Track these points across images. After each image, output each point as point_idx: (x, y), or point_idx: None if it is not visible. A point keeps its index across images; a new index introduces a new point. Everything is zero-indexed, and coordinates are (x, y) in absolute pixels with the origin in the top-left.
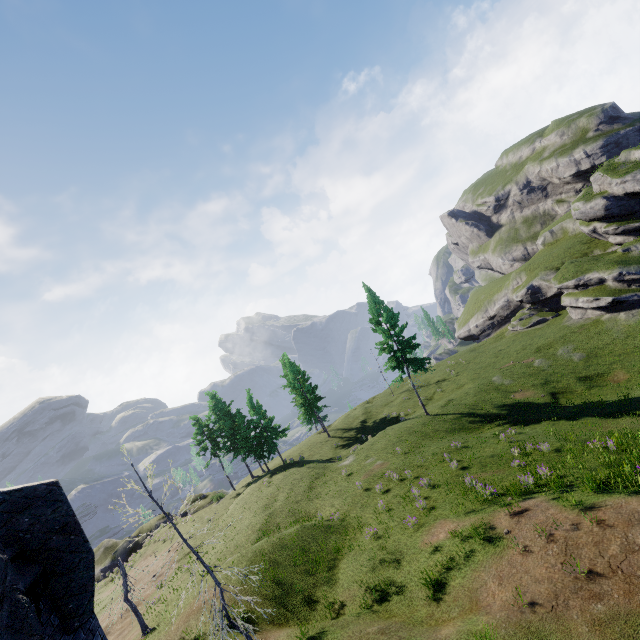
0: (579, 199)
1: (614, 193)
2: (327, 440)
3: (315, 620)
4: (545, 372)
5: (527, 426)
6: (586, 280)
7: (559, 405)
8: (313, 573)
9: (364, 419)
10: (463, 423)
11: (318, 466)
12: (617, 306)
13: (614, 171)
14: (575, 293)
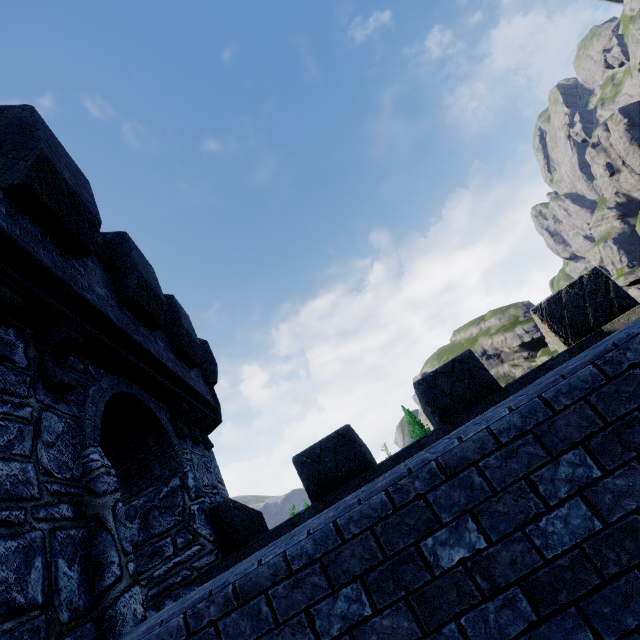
0: (542, 355)
1: None
2: None
3: None
4: None
5: None
6: None
7: None
8: None
9: None
10: None
11: None
12: None
13: None
14: None
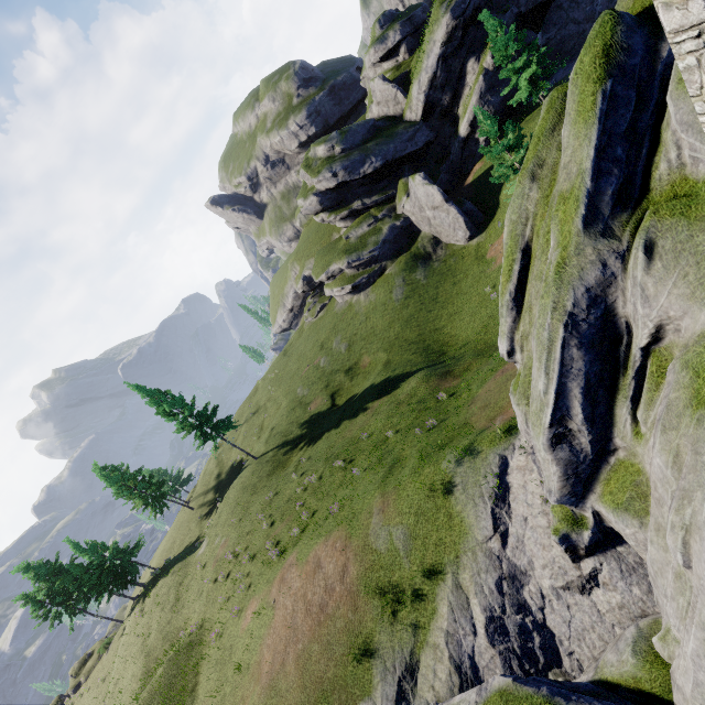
0: (300, 194)
1: (320, 189)
2: (192, 514)
3: None
4: (327, 372)
5: (315, 444)
6: (332, 272)
7: (335, 408)
8: (180, 704)
9: (218, 473)
10: (279, 458)
11: (181, 567)
12: (357, 289)
13: (311, 169)
14: (330, 284)
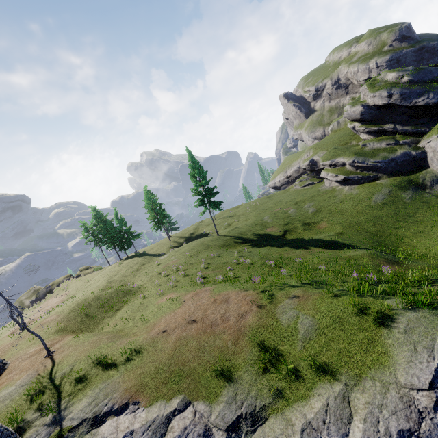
0: (350, 103)
1: (369, 103)
2: (168, 242)
3: (95, 332)
4: (291, 217)
5: (258, 248)
6: (336, 162)
7: (283, 238)
8: (106, 312)
9: (193, 232)
10: (231, 242)
11: (148, 258)
12: (346, 182)
13: (373, 86)
14: (329, 169)
